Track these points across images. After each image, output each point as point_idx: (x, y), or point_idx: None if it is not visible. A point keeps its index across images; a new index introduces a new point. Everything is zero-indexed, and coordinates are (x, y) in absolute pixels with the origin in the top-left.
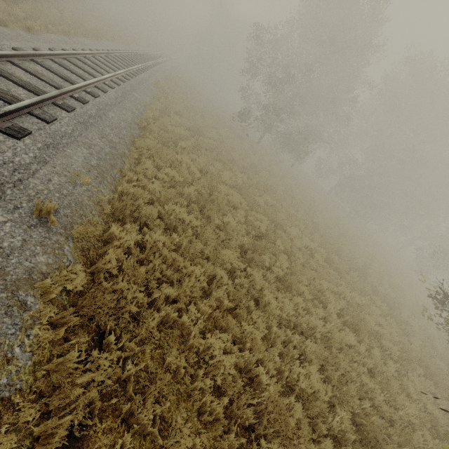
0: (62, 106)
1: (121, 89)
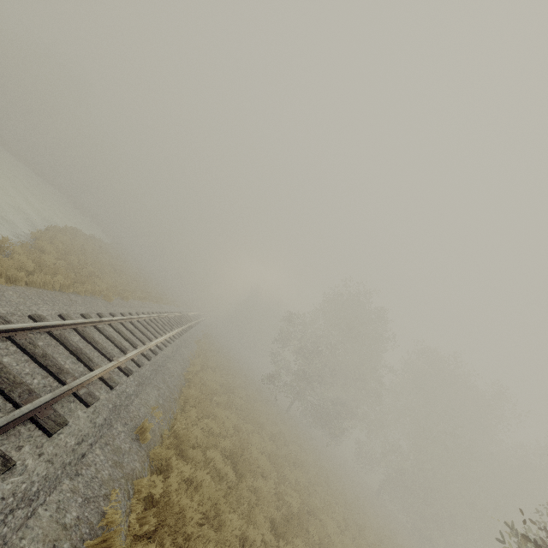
0: (146, 356)
1: (175, 344)
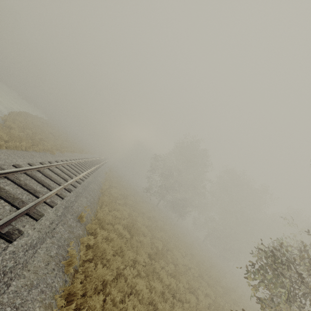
0: (78, 182)
1: (93, 175)
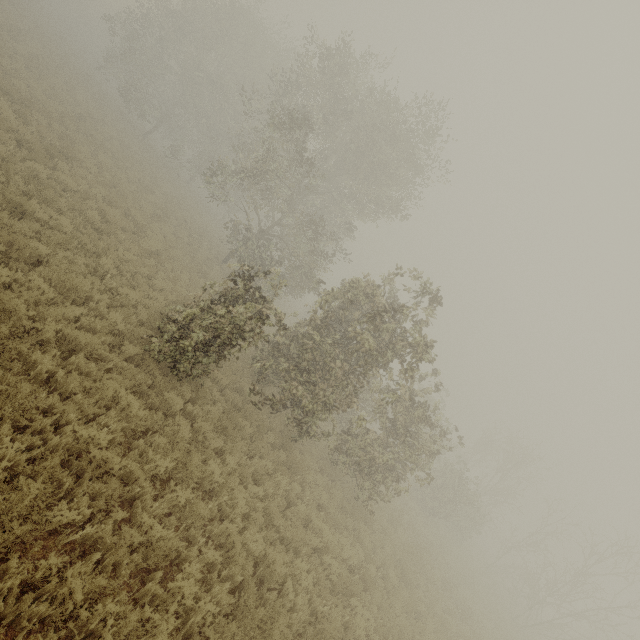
0: None
1: None
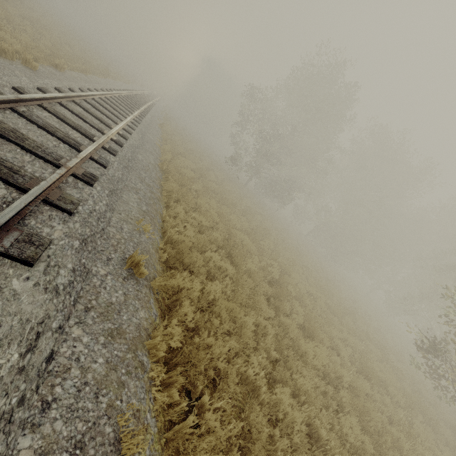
0: (109, 150)
1: (139, 130)
